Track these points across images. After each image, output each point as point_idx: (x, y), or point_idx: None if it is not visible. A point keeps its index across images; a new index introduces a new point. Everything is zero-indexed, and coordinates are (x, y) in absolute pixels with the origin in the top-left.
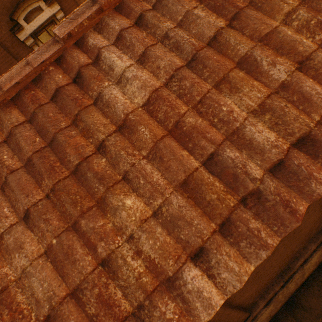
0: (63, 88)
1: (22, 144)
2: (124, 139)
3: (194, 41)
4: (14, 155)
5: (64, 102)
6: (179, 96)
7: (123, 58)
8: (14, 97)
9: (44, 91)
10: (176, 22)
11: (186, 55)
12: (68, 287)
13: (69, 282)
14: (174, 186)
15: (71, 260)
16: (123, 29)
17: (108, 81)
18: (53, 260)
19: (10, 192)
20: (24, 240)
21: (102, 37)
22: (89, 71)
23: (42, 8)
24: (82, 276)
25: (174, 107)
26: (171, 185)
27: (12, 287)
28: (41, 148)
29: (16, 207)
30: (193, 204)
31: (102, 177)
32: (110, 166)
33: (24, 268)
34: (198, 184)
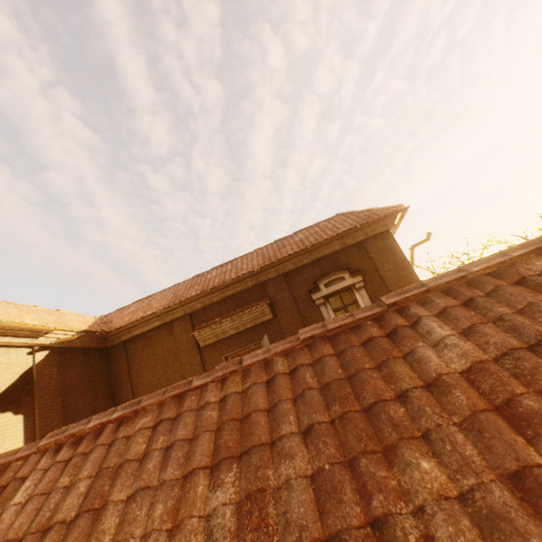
0: (375, 338)
1: (326, 369)
2: (430, 397)
3: (539, 328)
4: (314, 376)
5: (374, 348)
6: (513, 374)
7: (443, 327)
8: (331, 335)
9: (356, 337)
10: (514, 309)
11: (527, 338)
12: (323, 529)
13: (326, 522)
14: (498, 475)
15: (337, 496)
16: (448, 306)
17: (422, 342)
18: (317, 488)
19: (301, 404)
20: (297, 451)
21: (423, 308)
22: (405, 331)
23: (344, 277)
24: (345, 523)
25: (504, 383)
26: (493, 471)
27: (268, 492)
28: (340, 377)
29: (300, 419)
30: (532, 512)
31: (396, 424)
32: (409, 417)
33: (289, 477)
34: (541, 484)
